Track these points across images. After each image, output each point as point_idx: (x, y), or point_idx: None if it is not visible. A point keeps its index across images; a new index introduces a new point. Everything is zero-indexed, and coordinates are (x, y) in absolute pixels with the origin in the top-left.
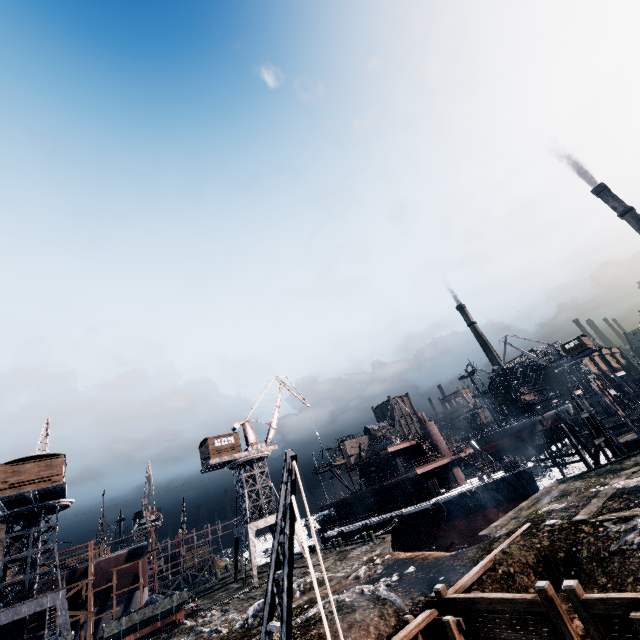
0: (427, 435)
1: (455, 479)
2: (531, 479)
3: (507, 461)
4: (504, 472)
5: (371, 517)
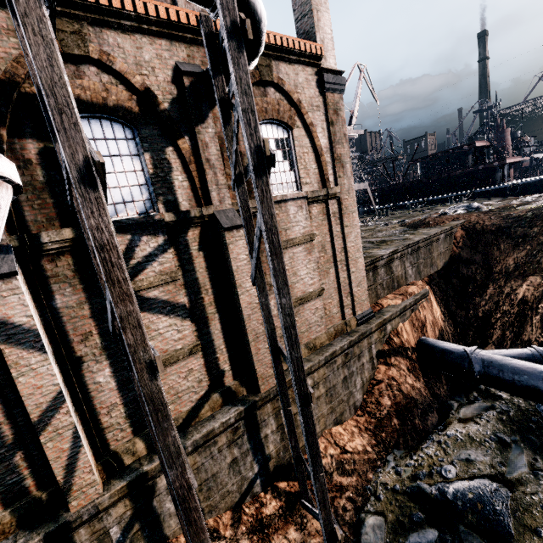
0: (501, 140)
1: (509, 177)
2: None
3: None
4: None
5: (420, 198)
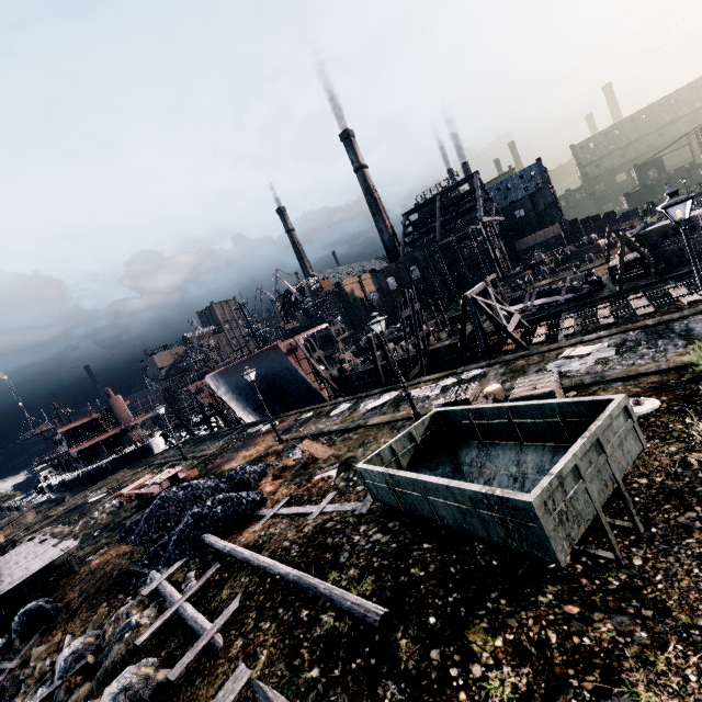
0: (110, 408)
1: (130, 440)
2: (148, 451)
3: (135, 440)
4: (129, 449)
5: (70, 472)
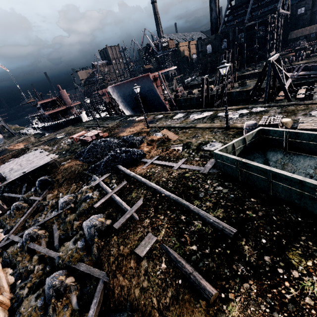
0: (60, 96)
1: (71, 113)
2: (80, 120)
3: (74, 113)
4: (71, 117)
5: (45, 122)
